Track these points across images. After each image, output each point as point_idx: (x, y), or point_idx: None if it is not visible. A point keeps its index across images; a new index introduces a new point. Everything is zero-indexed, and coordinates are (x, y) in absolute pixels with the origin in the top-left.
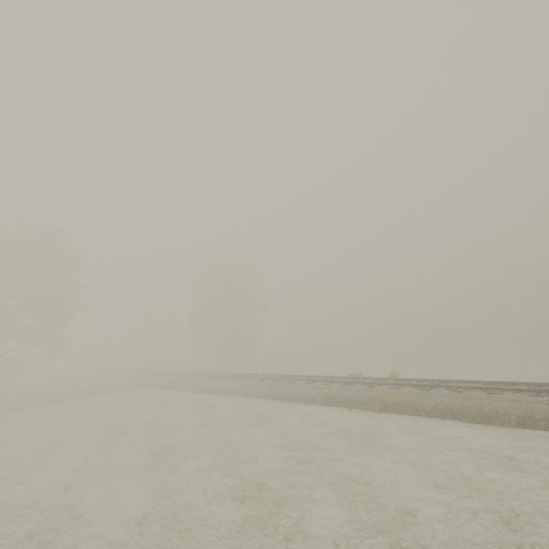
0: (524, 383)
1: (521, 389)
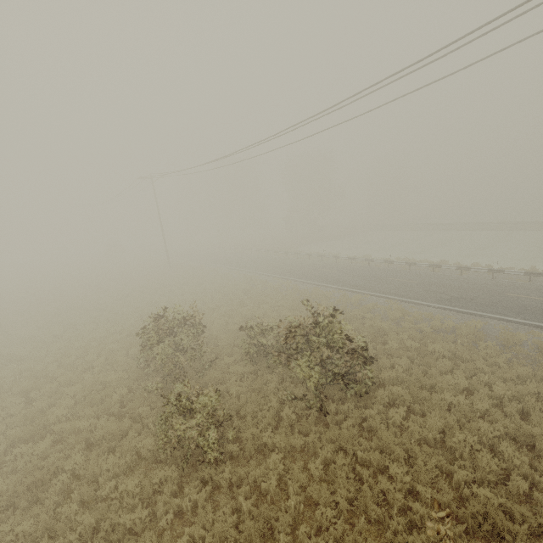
0: None
1: None
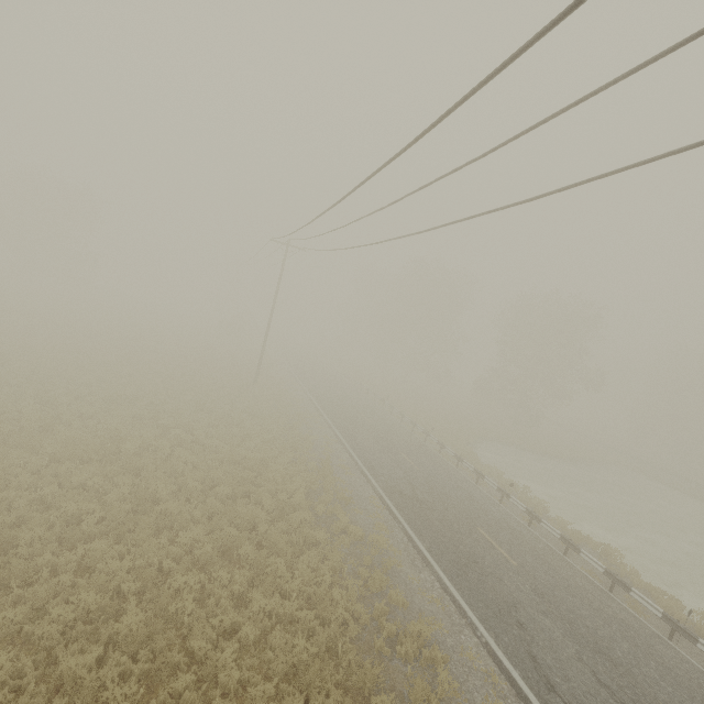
0: None
1: None
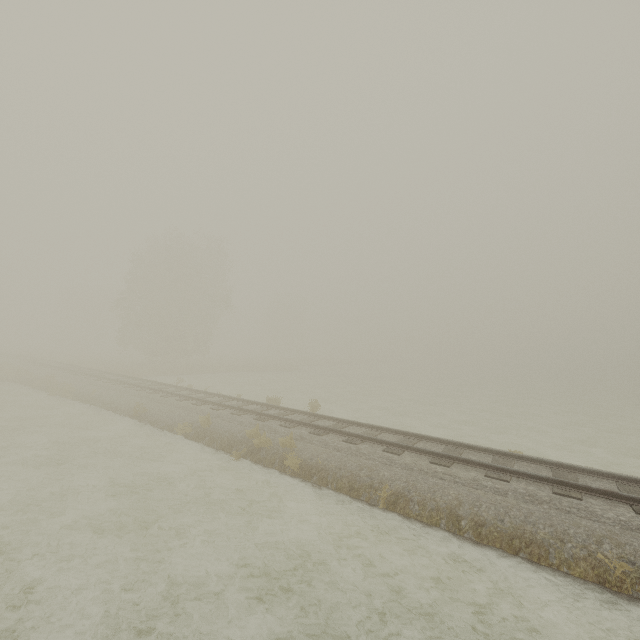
0: (443, 441)
1: (427, 450)
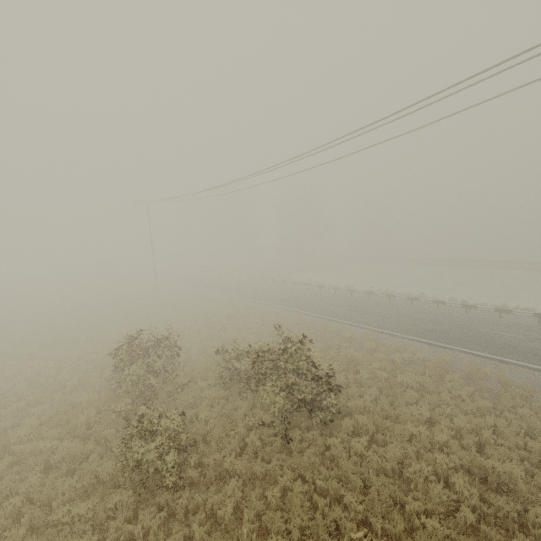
0: None
1: None
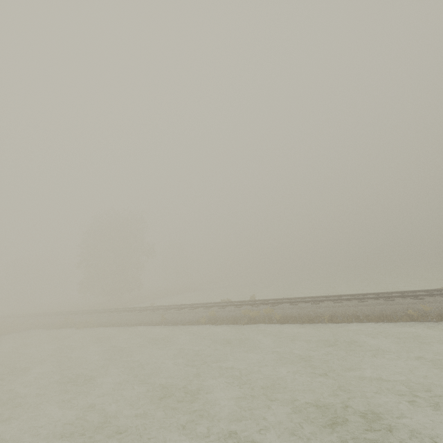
0: (330, 296)
1: (330, 299)
